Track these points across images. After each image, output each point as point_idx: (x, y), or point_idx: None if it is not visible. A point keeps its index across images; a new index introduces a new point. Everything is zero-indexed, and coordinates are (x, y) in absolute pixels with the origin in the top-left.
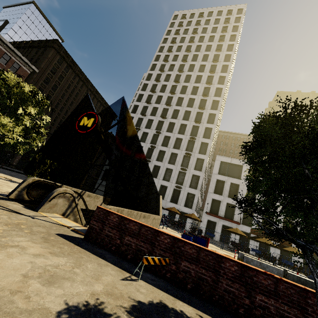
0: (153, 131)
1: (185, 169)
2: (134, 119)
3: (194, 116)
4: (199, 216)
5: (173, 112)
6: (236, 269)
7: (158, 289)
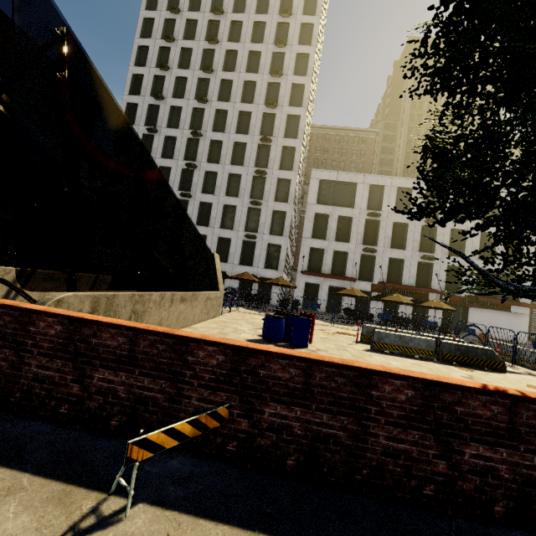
0: (186, 132)
1: (259, 203)
2: (141, 109)
3: (262, 91)
4: (292, 280)
5: (219, 85)
6: (410, 396)
7: (196, 522)
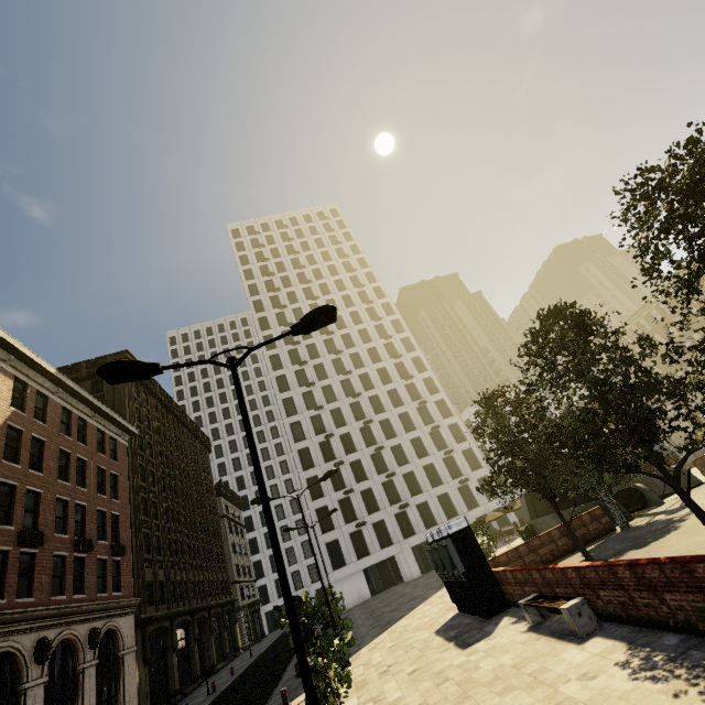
0: (356, 425)
1: (451, 450)
2: (305, 424)
3: (394, 371)
4: None
5: (359, 380)
6: None
7: None
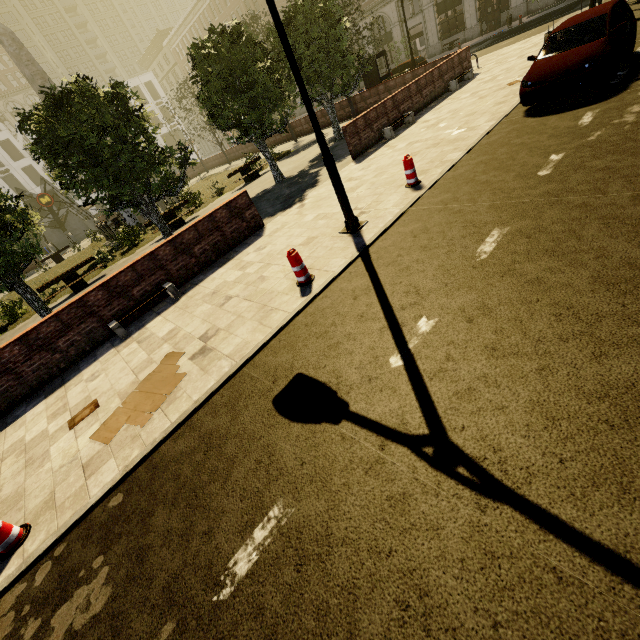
0: None
1: (8, 170)
2: None
3: None
4: None
5: None
6: None
7: None
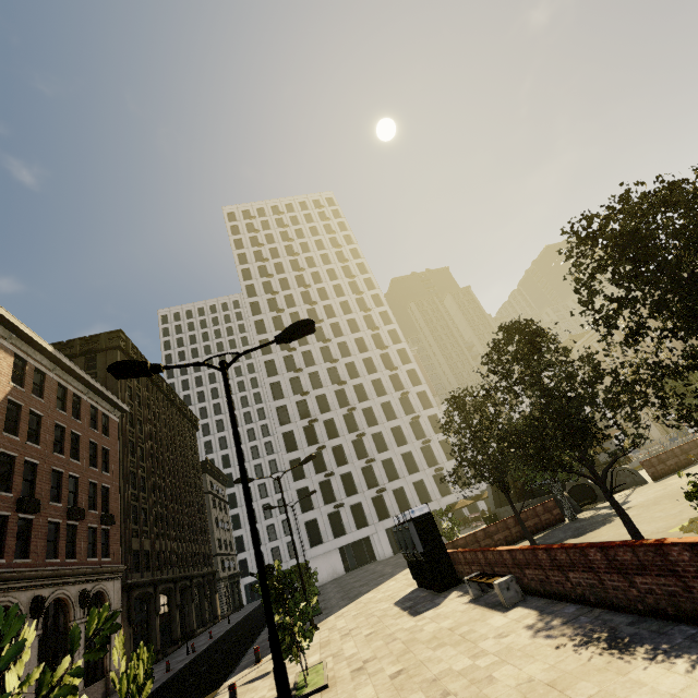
0: (339, 411)
1: (429, 440)
2: (291, 408)
3: (380, 362)
4: None
5: (346, 368)
6: None
7: None
